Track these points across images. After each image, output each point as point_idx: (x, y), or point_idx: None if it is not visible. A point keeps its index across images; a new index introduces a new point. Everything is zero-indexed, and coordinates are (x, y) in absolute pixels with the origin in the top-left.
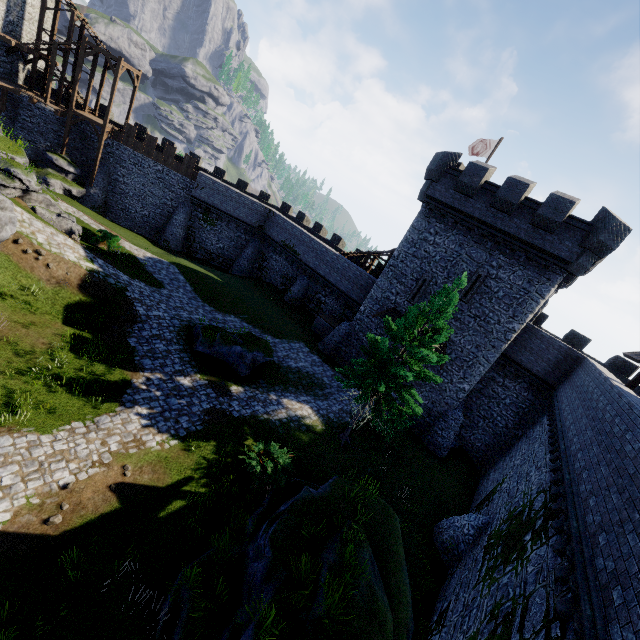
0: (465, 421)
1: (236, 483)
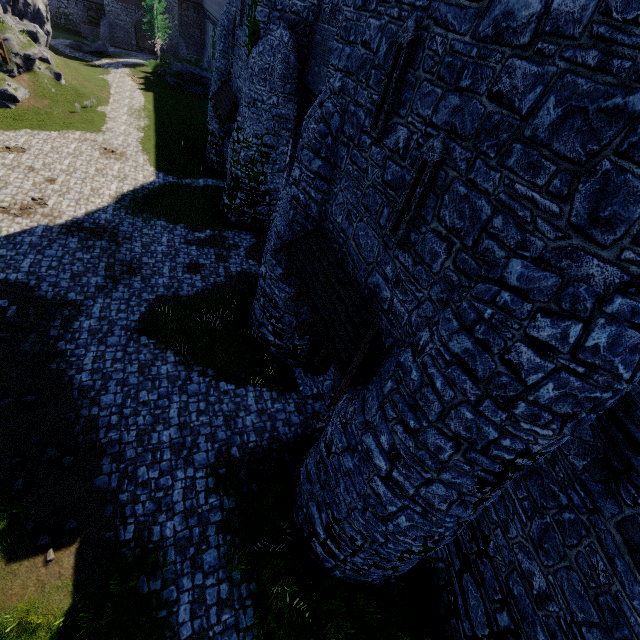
0: (185, 46)
1: (155, 74)
